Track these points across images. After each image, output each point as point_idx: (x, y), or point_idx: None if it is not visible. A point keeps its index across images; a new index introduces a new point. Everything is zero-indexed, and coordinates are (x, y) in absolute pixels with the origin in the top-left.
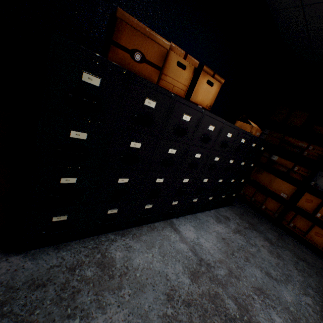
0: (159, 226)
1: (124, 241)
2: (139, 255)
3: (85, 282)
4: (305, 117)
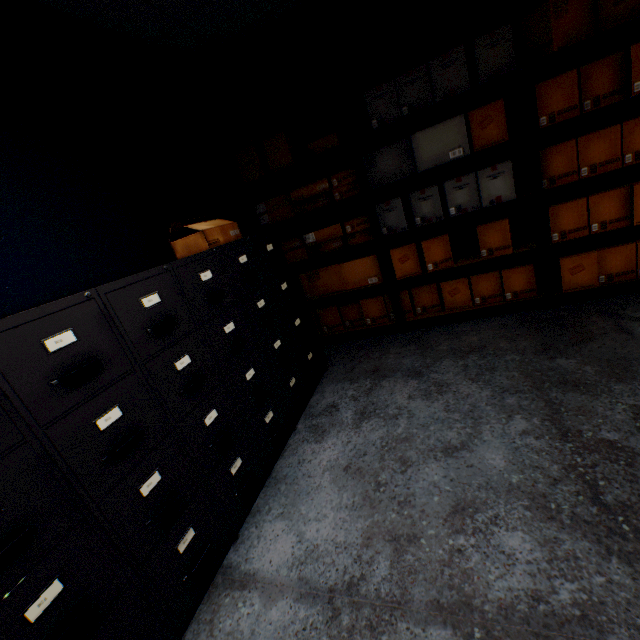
0: (199, 633)
1: None
2: None
3: None
4: (286, 142)
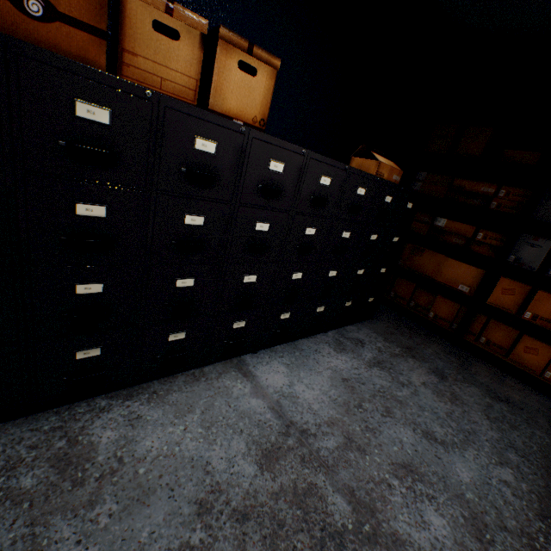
0: (212, 372)
1: (129, 409)
2: (155, 431)
3: (11, 502)
4: (487, 137)
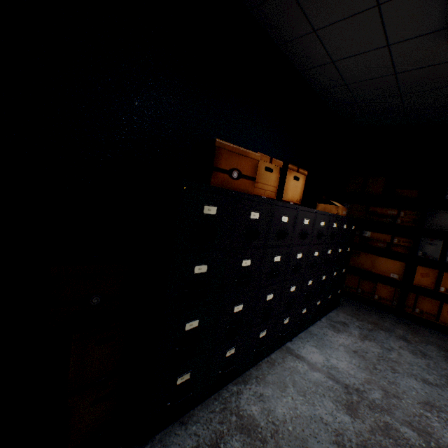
0: (277, 358)
1: (251, 390)
2: (277, 402)
3: None
4: (383, 183)
